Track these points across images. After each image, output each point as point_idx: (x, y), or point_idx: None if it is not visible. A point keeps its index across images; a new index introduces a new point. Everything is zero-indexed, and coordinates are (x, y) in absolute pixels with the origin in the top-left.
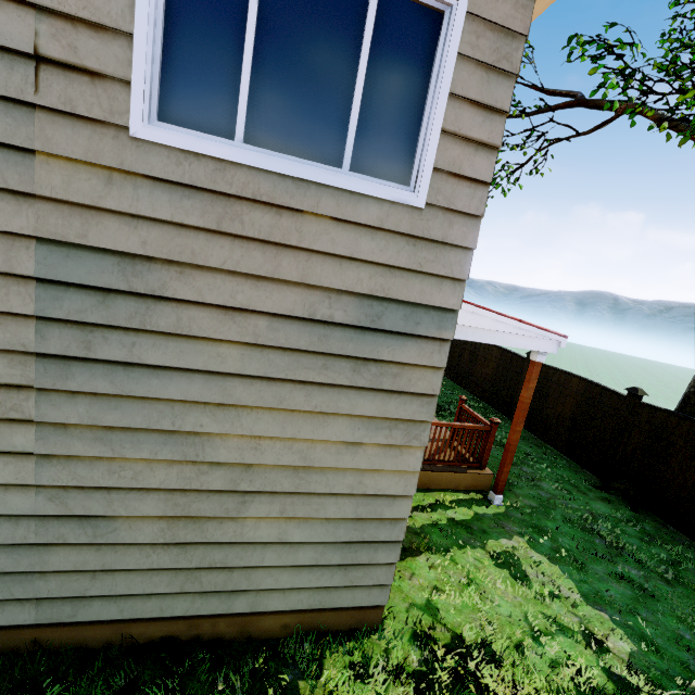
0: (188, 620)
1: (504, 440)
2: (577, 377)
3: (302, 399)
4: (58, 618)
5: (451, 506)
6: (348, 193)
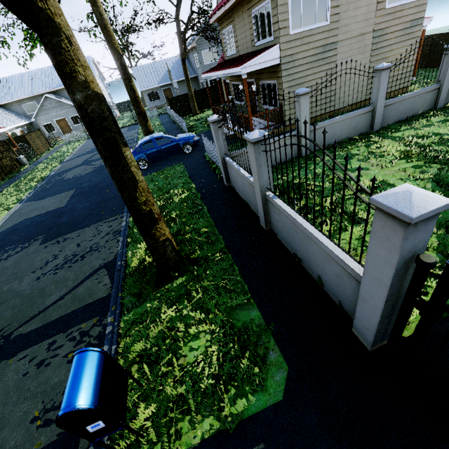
0: None
1: None
2: (428, 36)
3: (401, 45)
4: (368, 98)
5: None
6: (410, 3)
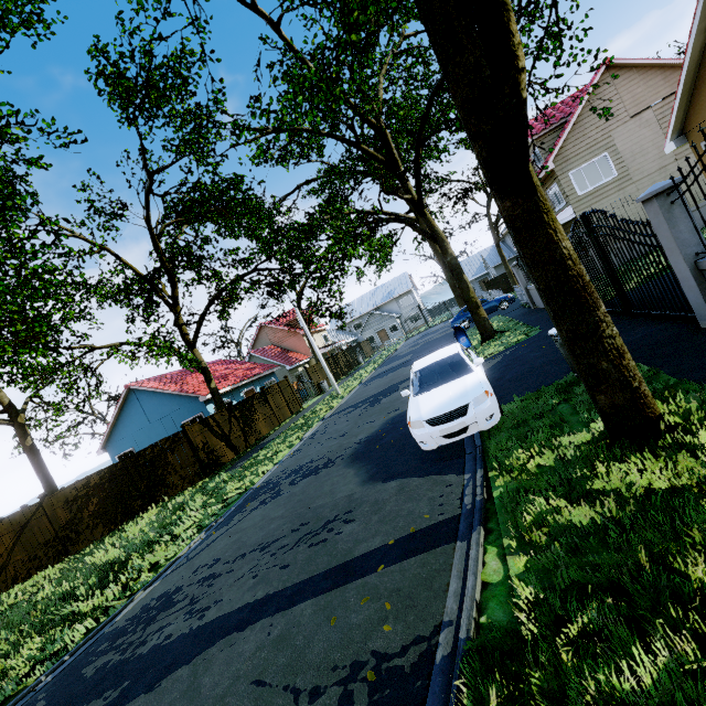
0: None
1: None
2: None
3: None
4: None
5: None
6: None
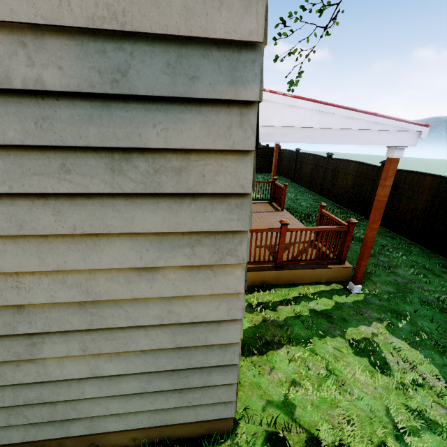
0: (32, 443)
1: (362, 236)
2: (430, 175)
3: (50, 219)
4: None
5: (313, 298)
6: None
